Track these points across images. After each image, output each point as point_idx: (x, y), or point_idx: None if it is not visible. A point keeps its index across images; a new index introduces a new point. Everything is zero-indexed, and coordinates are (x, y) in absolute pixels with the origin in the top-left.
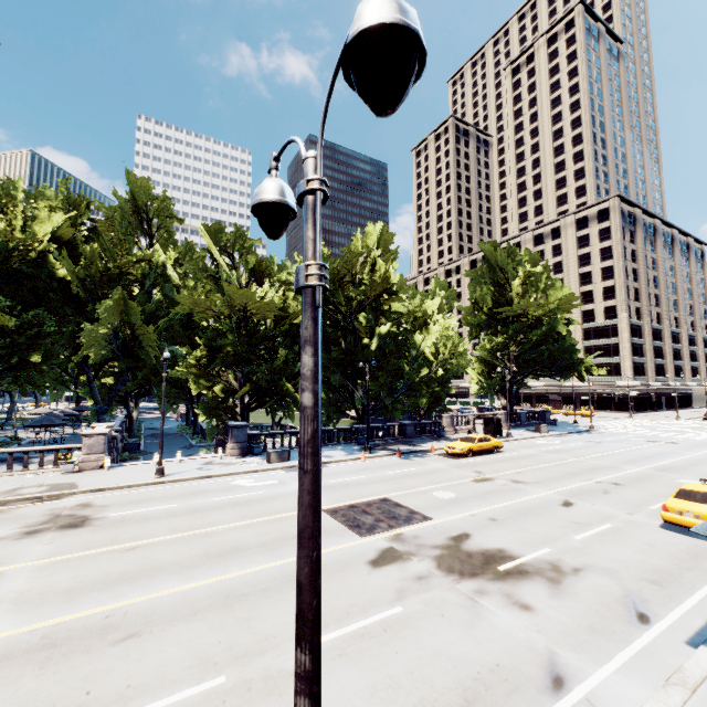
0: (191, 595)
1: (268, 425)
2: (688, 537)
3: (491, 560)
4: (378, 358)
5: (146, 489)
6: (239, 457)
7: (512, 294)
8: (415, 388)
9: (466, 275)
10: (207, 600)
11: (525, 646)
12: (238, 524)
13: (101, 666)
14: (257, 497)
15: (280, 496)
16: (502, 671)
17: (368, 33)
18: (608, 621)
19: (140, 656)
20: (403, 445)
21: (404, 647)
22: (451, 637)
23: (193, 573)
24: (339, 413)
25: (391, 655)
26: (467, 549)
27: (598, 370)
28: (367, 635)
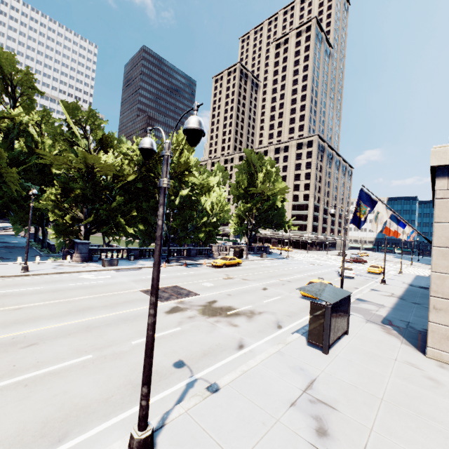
0: (65, 328)
1: (100, 245)
2: (308, 301)
3: (224, 310)
4: (178, 208)
5: (16, 279)
6: (82, 263)
7: (258, 181)
8: (199, 228)
9: (235, 166)
10: (75, 329)
11: (231, 337)
12: (87, 297)
13: (18, 356)
14: (98, 284)
15: (113, 284)
16: (220, 345)
17: (191, 129)
18: (266, 328)
19: (41, 351)
20: (188, 260)
21: (180, 341)
22: (201, 336)
23: (64, 319)
24: (151, 240)
25: (174, 343)
26: (215, 306)
27: (293, 227)
28: (163, 338)
